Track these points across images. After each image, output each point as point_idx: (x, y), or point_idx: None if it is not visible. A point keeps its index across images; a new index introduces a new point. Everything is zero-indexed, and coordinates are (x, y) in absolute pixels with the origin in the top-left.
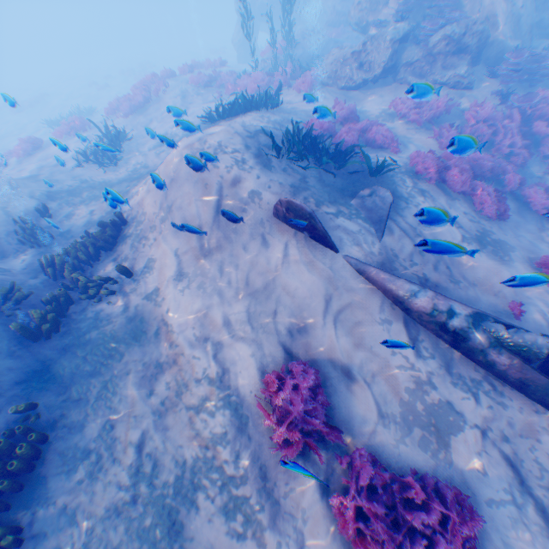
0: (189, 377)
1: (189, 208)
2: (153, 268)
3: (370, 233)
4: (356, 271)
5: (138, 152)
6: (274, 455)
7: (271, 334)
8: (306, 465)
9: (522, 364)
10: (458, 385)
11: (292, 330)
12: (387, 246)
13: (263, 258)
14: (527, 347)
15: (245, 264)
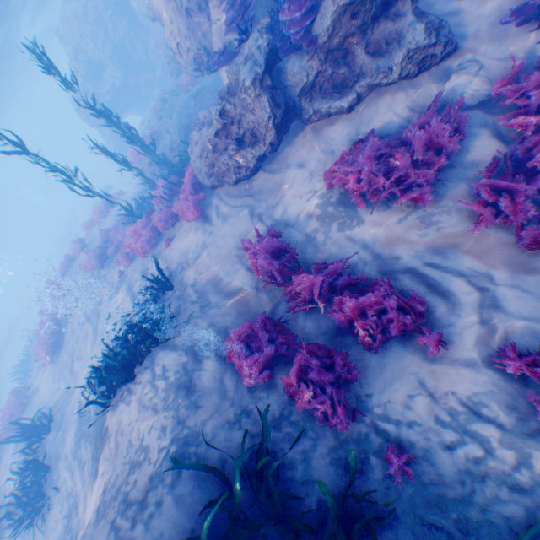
0: None
1: None
2: None
3: None
4: None
5: (64, 459)
6: None
7: None
8: None
9: None
10: None
11: None
12: None
13: None
14: None
15: None
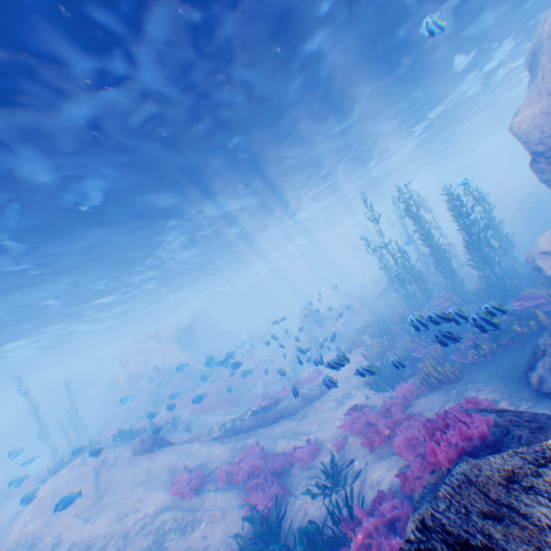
0: (128, 528)
1: (78, 488)
2: (61, 539)
3: (185, 432)
4: (187, 442)
5: None
6: (191, 501)
7: (163, 480)
8: (206, 490)
9: (252, 416)
10: (244, 438)
11: (171, 472)
12: (195, 431)
13: (140, 468)
14: (247, 410)
15: (131, 478)
